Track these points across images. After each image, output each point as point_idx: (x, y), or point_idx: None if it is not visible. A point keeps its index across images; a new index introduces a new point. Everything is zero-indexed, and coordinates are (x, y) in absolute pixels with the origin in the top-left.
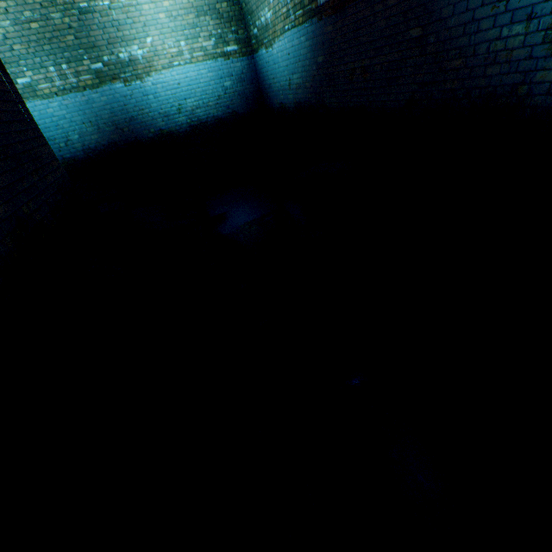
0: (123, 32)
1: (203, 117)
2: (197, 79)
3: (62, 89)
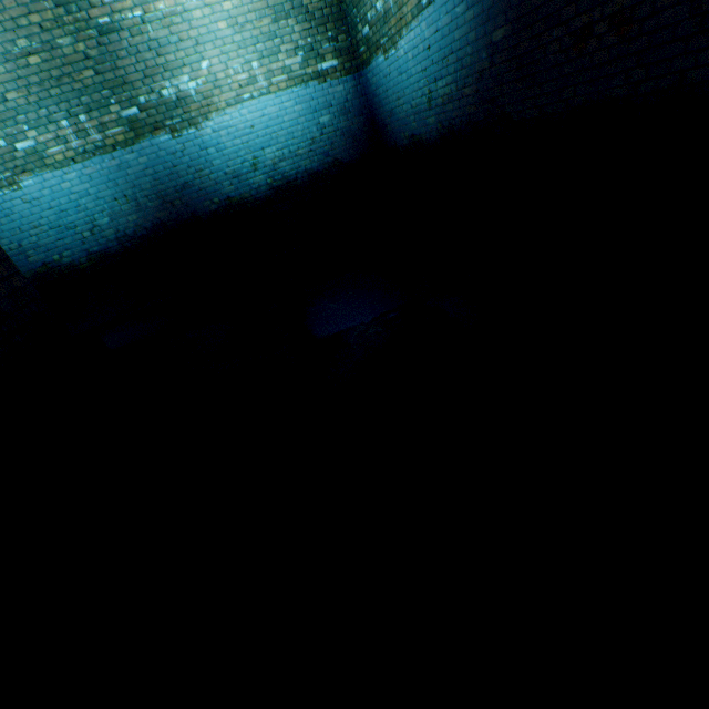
0: (166, 56)
1: (290, 173)
2: (279, 117)
3: (81, 151)
